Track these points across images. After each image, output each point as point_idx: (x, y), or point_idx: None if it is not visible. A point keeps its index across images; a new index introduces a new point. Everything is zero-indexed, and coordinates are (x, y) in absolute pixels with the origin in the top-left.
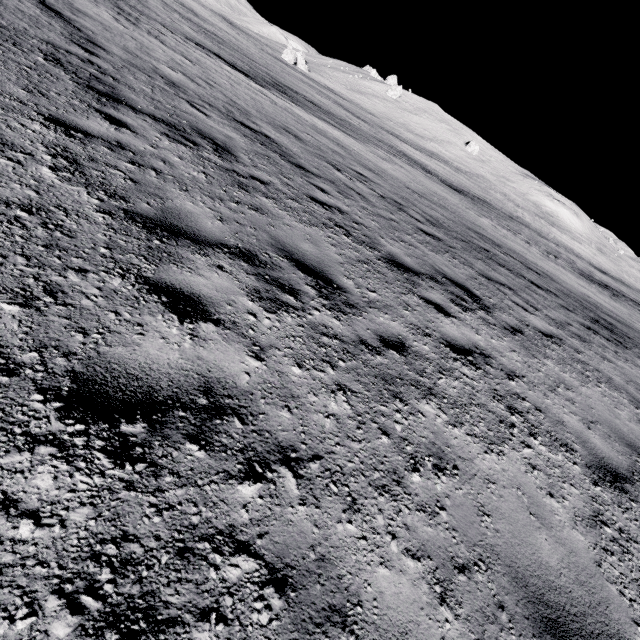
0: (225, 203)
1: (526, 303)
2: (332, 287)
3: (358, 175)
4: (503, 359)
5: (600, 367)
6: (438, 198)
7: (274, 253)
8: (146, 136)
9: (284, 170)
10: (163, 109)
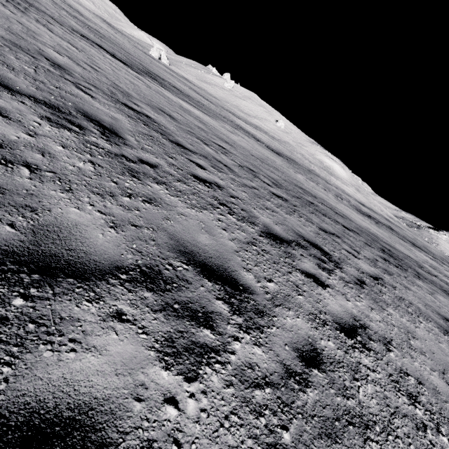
0: (117, 199)
1: (351, 248)
2: (239, 291)
3: (220, 148)
4: (373, 324)
5: (409, 298)
6: (271, 161)
7: (177, 260)
8: (21, 121)
9: (167, 149)
10: (46, 90)
